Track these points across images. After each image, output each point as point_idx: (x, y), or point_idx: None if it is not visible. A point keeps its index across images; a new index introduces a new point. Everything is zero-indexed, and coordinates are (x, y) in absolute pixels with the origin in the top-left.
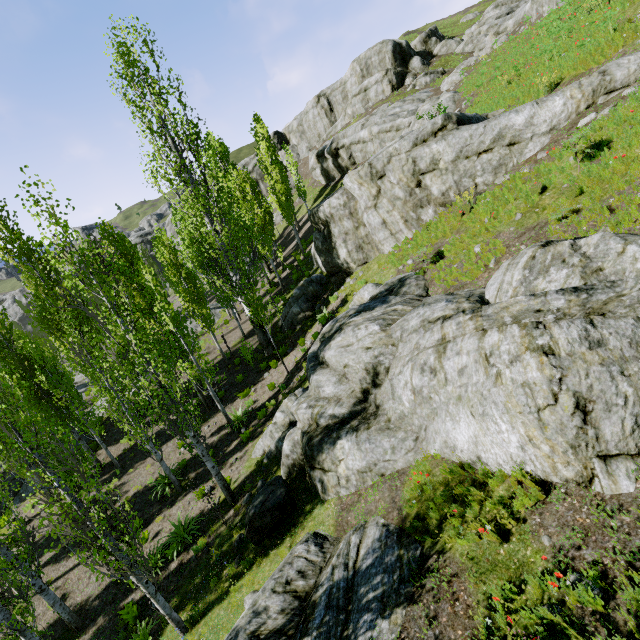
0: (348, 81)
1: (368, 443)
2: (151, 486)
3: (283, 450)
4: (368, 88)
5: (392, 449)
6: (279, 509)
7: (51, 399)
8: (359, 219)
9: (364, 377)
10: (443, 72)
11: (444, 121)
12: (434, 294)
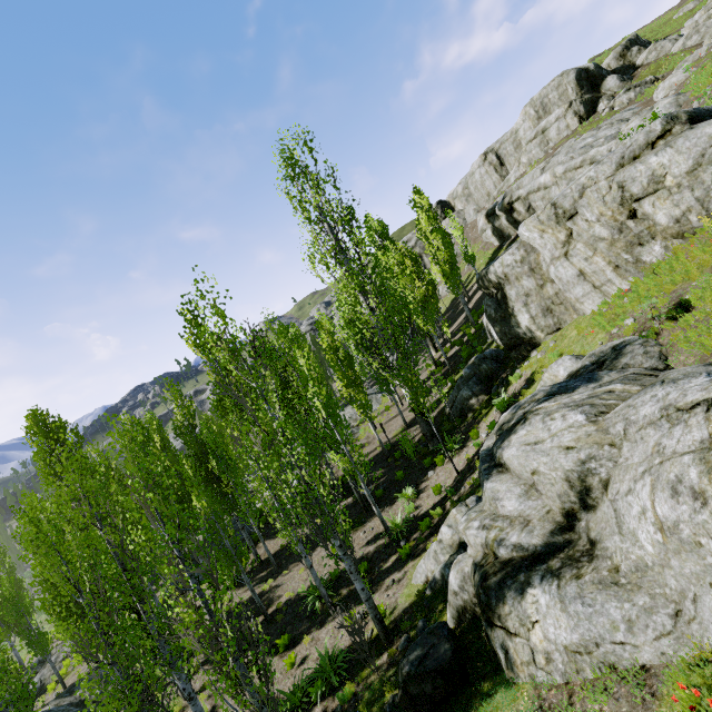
0: (520, 128)
1: (580, 603)
2: (302, 595)
3: (449, 583)
4: (546, 128)
5: (627, 624)
6: (443, 676)
7: (221, 484)
8: (543, 275)
9: (565, 492)
10: (654, 80)
11: (666, 125)
12: (680, 365)
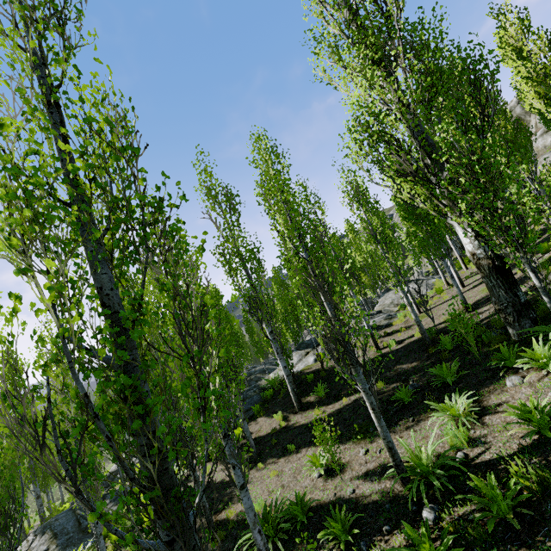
0: None
1: None
2: None
3: None
4: None
5: None
6: None
7: None
8: None
9: None
10: None
11: None
12: None
